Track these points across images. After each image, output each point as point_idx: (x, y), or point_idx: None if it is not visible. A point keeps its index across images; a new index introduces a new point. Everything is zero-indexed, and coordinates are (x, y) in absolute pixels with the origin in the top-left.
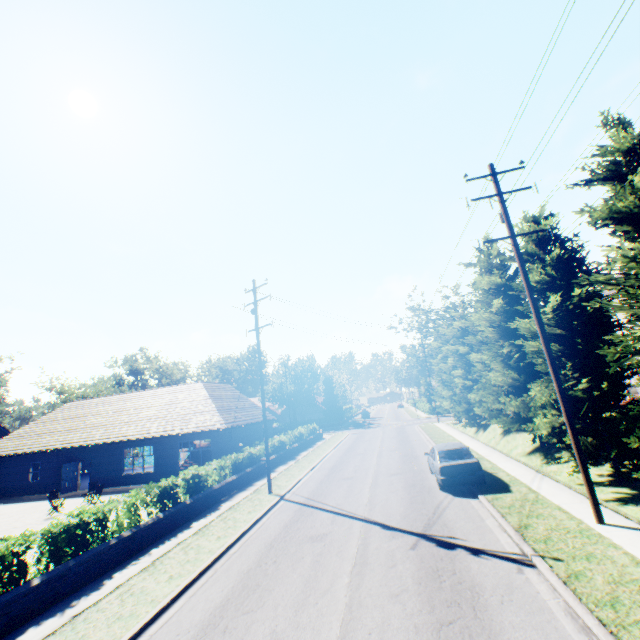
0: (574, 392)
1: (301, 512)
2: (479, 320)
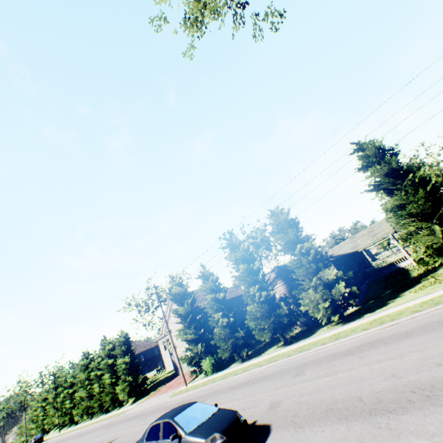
0: (64, 411)
1: None
2: (50, 396)
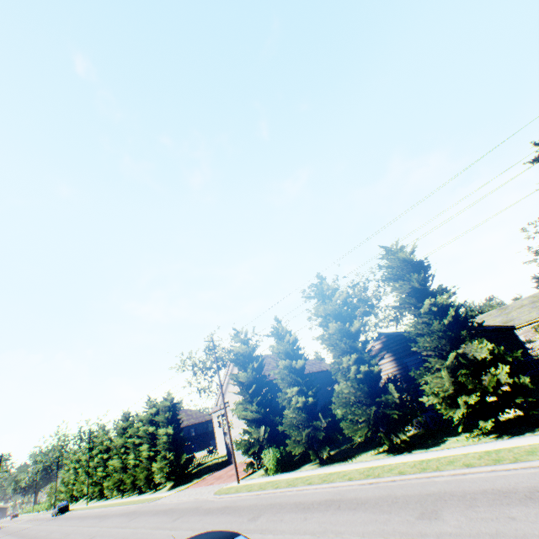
0: (95, 479)
1: (12, 533)
2: (84, 458)
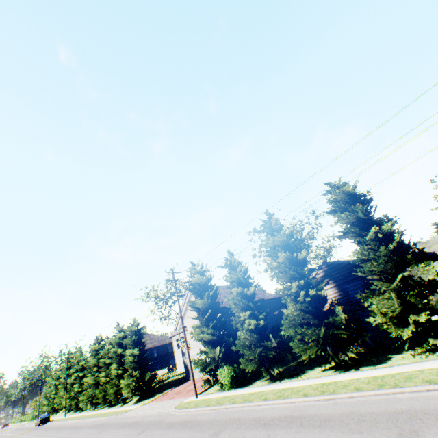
0: (72, 394)
1: None
2: (63, 376)
